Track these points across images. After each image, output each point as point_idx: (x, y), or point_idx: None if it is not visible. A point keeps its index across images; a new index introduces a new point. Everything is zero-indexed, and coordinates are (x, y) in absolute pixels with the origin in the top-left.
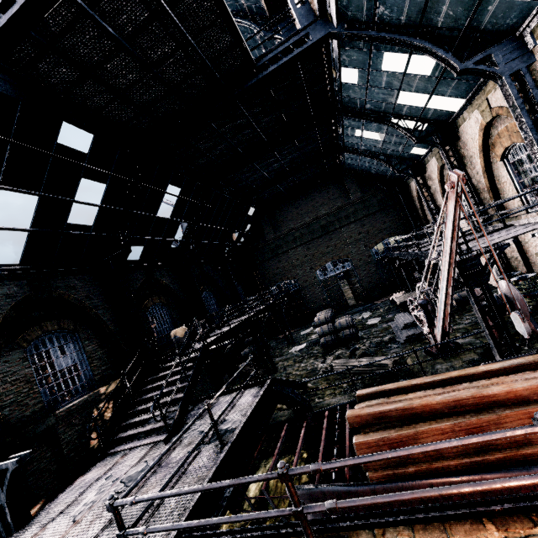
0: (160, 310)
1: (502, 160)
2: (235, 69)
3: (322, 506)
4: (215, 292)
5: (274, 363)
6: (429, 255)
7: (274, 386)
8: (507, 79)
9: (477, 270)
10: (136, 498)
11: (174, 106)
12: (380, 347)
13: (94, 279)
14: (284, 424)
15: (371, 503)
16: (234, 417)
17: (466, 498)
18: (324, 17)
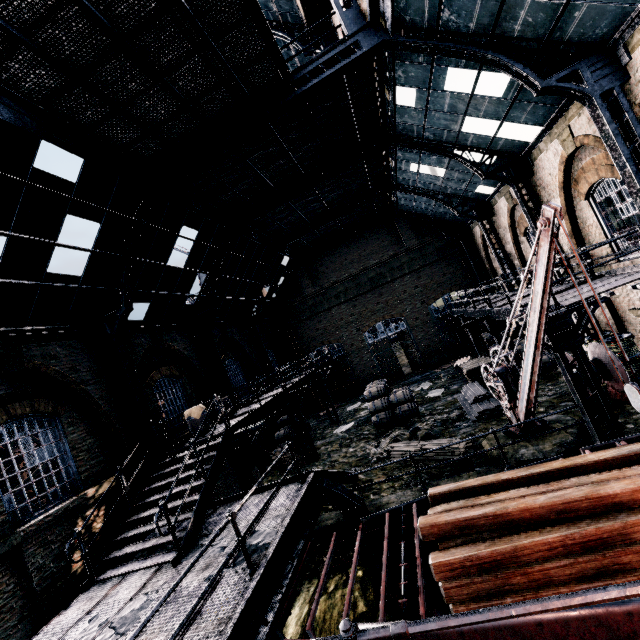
0: (171, 384)
1: (587, 199)
2: (267, 82)
3: None
4: (241, 360)
5: (315, 448)
6: (513, 311)
7: (318, 481)
8: (597, 100)
9: (568, 330)
10: None
11: (190, 126)
12: (446, 426)
13: (83, 345)
14: (331, 529)
15: None
16: (266, 526)
17: (587, 638)
18: (377, 22)
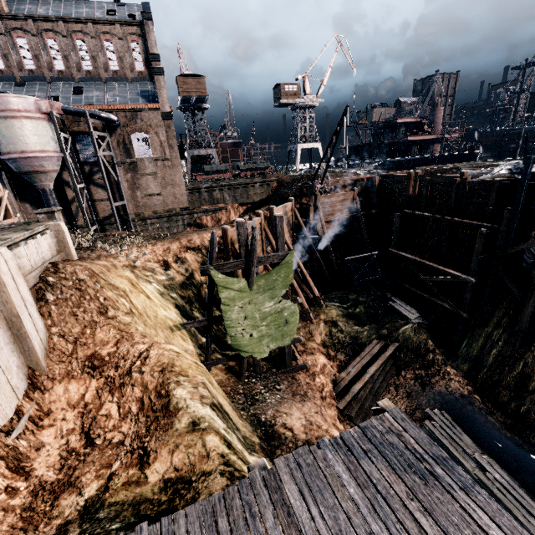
0: None
1: None
2: None
3: None
4: None
5: None
6: None
7: None
8: None
9: None
10: None
11: None
12: None
13: None
14: None
15: None
16: None
17: None
18: None
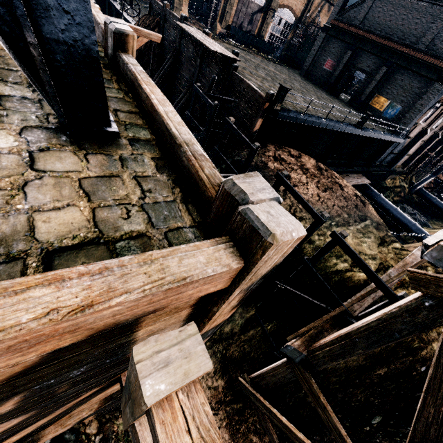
0: None
1: None
2: None
3: None
4: None
5: None
6: None
7: None
8: None
9: None
10: None
11: None
12: None
13: None
14: None
15: None
16: None
17: None
18: None
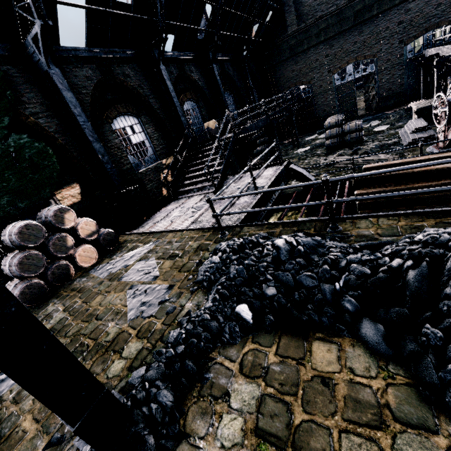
0: (192, 106)
1: None
2: None
3: (346, 199)
4: (234, 94)
5: (282, 159)
6: None
7: (290, 166)
8: None
9: None
10: (224, 197)
11: None
12: (382, 149)
13: (141, 69)
14: (290, 196)
15: (382, 197)
16: (261, 181)
17: None
18: None
